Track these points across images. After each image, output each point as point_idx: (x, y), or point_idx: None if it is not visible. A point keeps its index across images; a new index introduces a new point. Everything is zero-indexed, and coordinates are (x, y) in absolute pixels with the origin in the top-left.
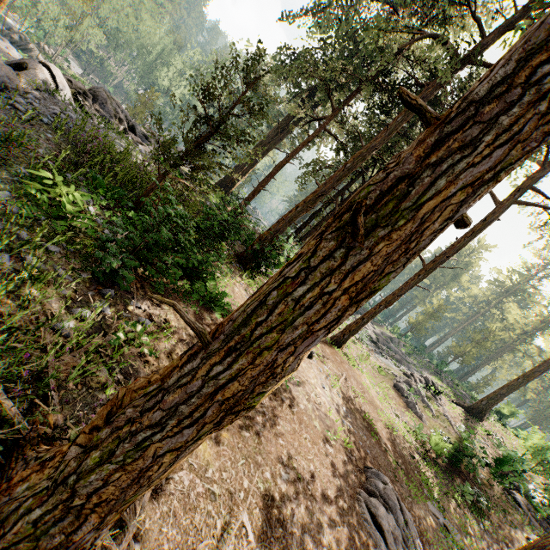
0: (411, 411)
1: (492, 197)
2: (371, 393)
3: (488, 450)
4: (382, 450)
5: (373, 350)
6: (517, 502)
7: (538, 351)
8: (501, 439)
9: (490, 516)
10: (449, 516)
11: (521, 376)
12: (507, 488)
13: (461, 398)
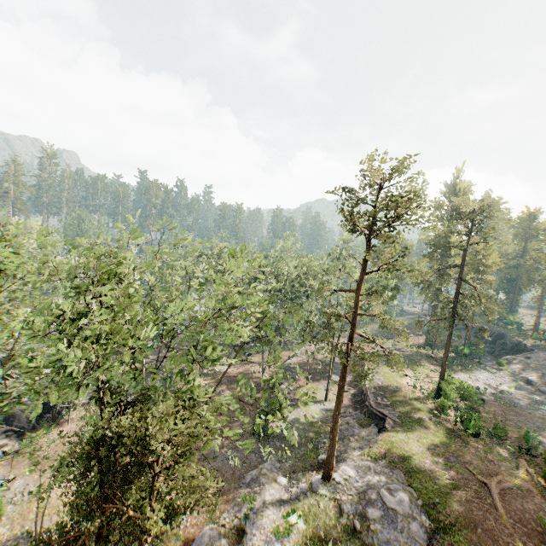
0: None
1: None
2: None
3: None
4: None
5: None
6: None
7: None
8: None
9: None
10: None
11: None
12: None
13: None
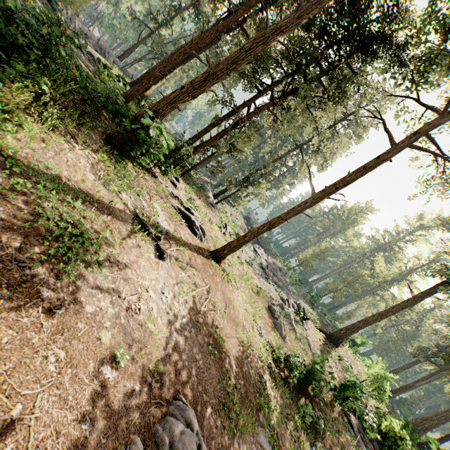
0: (277, 331)
1: (390, 137)
2: (239, 309)
3: (337, 374)
4: (221, 371)
5: (260, 274)
6: (351, 424)
7: (392, 297)
8: (350, 365)
9: (324, 437)
10: (282, 443)
11: (377, 314)
12: (345, 410)
13: (325, 325)
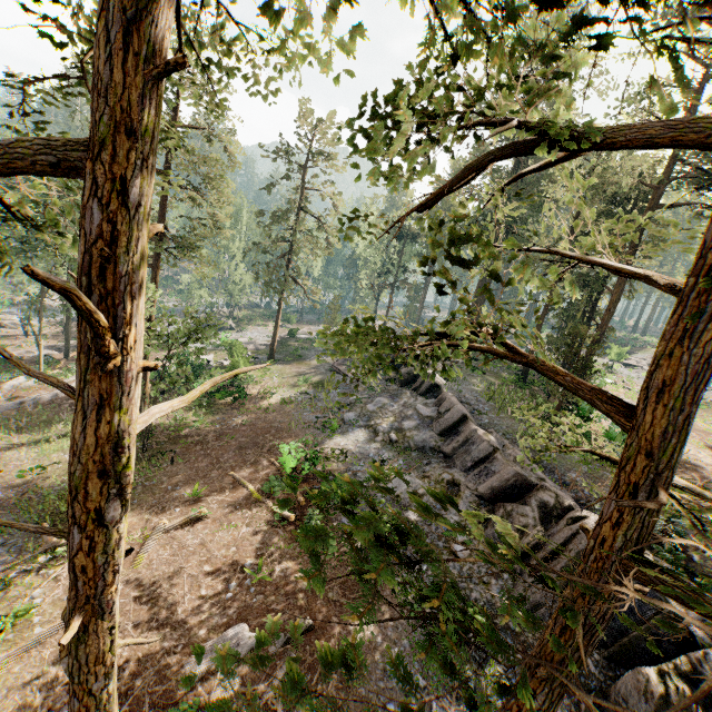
0: None
1: None
2: None
3: None
4: None
5: None
6: None
7: None
8: None
9: None
10: None
11: None
12: None
13: None
